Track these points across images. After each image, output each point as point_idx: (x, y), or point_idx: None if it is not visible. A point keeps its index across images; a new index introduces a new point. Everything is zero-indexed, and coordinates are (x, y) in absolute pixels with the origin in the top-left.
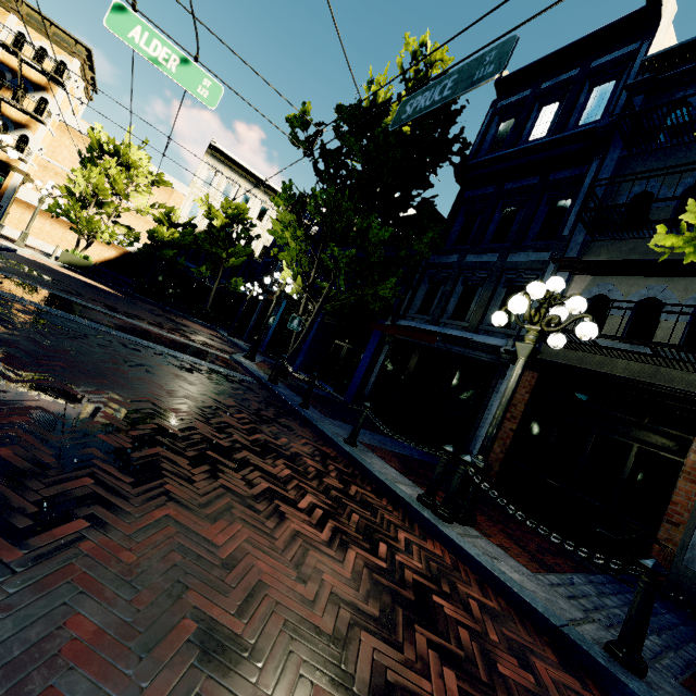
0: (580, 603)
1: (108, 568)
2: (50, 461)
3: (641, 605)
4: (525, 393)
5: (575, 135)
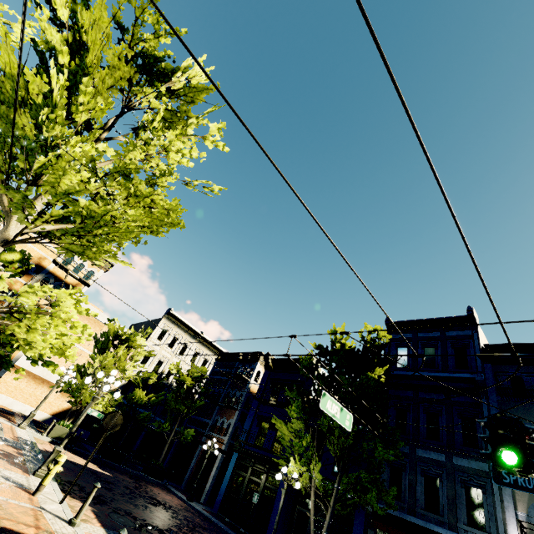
0: None
1: None
2: None
3: None
4: None
5: (462, 378)
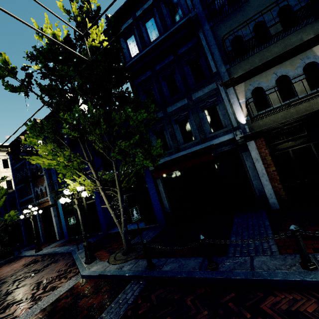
0: None
1: None
2: None
3: None
4: (265, 150)
5: (180, 26)
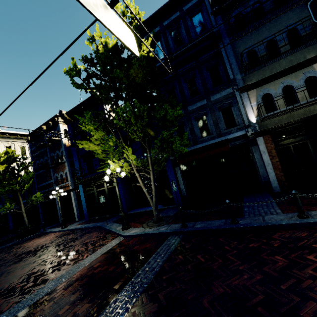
0: None
1: None
2: None
3: None
4: (270, 144)
5: (204, 38)
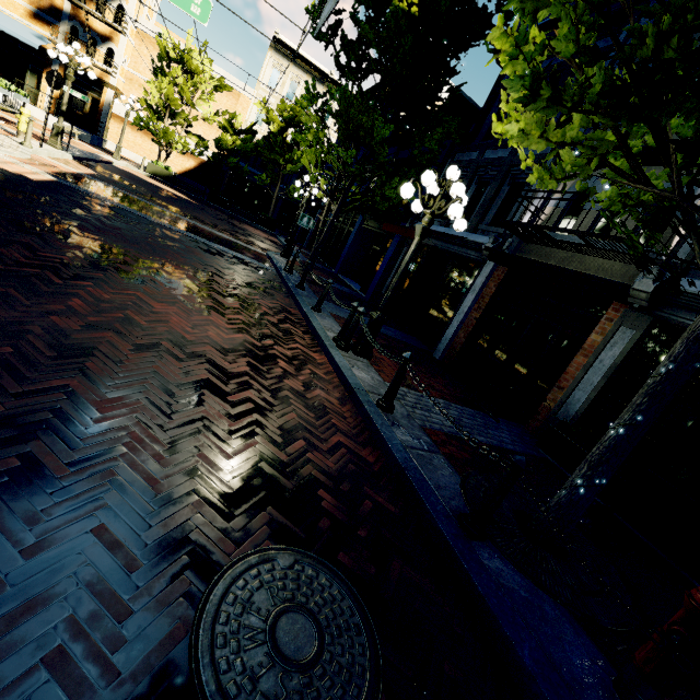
0: (404, 397)
1: (96, 296)
2: (86, 266)
3: (395, 376)
4: (493, 286)
5: None
